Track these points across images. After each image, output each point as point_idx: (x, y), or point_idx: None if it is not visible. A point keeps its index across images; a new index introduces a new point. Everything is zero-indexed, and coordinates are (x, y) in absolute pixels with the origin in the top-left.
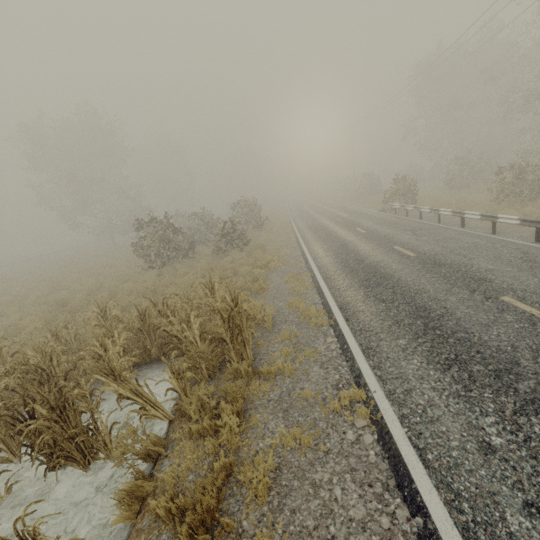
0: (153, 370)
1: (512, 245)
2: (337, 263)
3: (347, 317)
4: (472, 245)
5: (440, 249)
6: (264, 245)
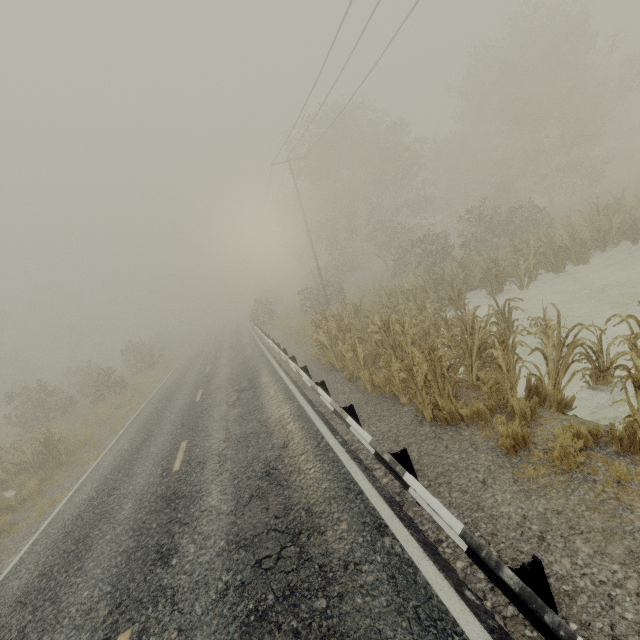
0: (8, 492)
1: (257, 352)
2: (166, 388)
3: (131, 422)
4: (242, 356)
5: (224, 363)
6: (135, 384)
